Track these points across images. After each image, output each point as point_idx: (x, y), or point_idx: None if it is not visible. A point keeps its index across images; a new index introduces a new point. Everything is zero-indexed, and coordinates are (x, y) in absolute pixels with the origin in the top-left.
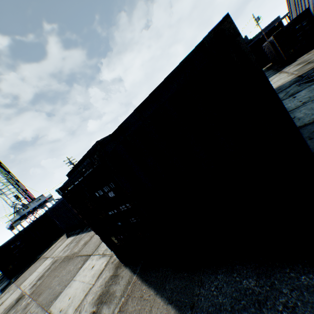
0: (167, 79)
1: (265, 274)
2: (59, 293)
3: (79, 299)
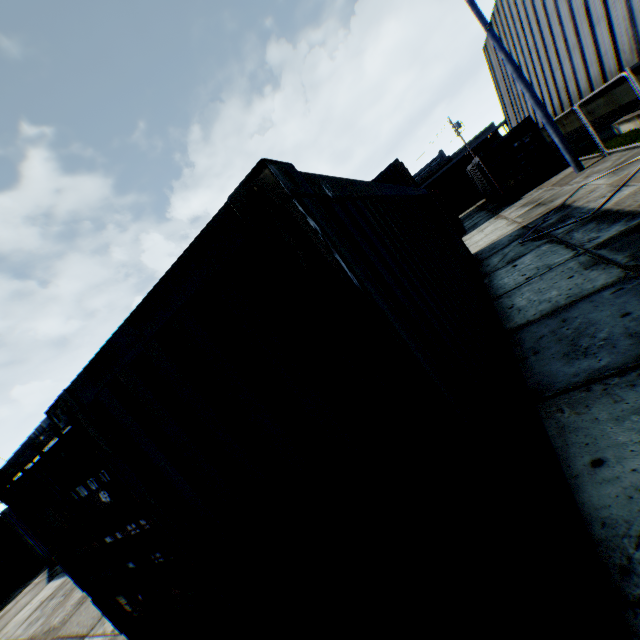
0: (177, 266)
1: None
2: None
3: None
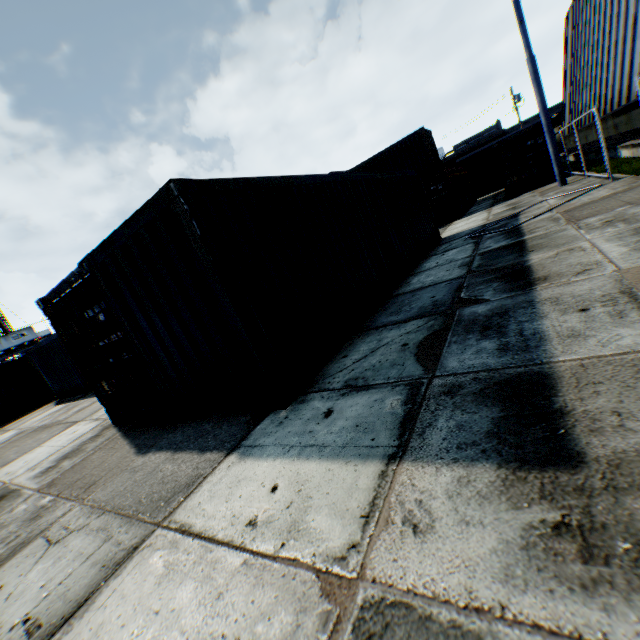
0: (142, 209)
1: (224, 419)
2: (13, 460)
3: (40, 460)
